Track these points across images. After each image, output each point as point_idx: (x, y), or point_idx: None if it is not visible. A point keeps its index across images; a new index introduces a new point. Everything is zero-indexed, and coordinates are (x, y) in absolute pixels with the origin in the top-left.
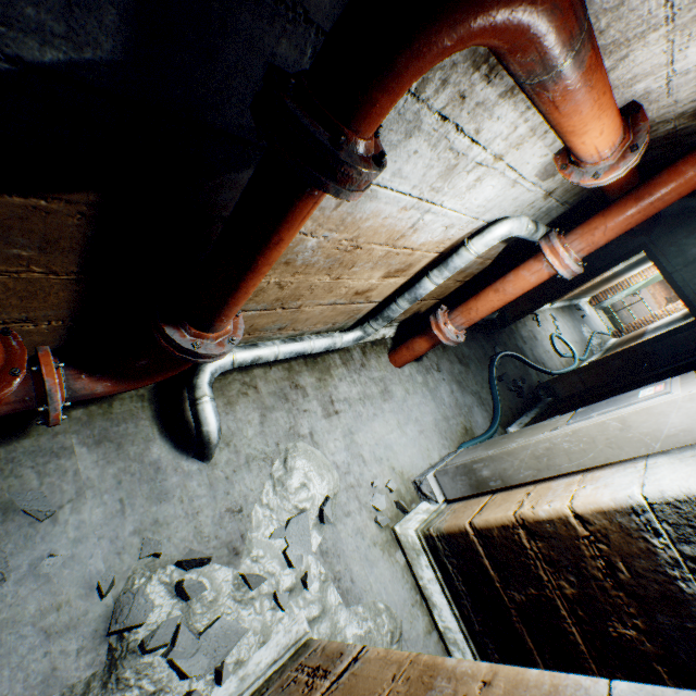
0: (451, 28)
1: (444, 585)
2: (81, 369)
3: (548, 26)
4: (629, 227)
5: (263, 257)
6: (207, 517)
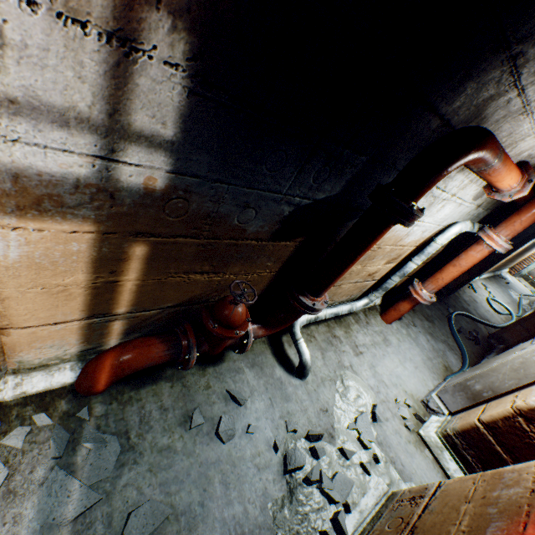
0: (455, 166)
1: (467, 473)
2: (253, 322)
3: (488, 155)
4: None
5: (359, 256)
6: (311, 412)
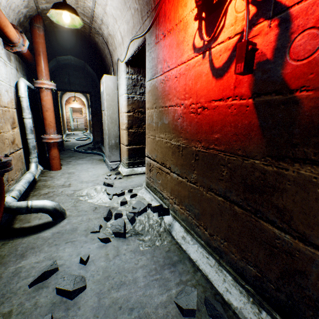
0: None
1: (144, 165)
2: None
3: None
4: (48, 64)
5: None
6: (93, 216)
